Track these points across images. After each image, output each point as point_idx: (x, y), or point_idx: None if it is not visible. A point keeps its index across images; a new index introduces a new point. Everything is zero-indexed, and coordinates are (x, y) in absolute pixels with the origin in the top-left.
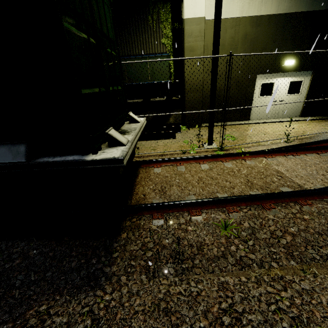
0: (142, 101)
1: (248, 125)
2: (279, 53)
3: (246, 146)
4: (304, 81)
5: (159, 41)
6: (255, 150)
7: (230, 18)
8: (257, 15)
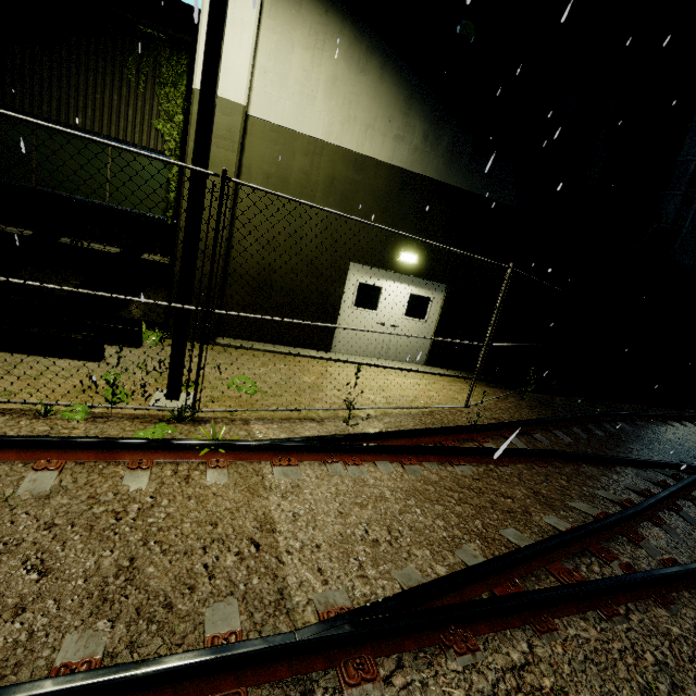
0: (31, 237)
1: (322, 361)
2: (350, 218)
3: (267, 418)
4: (434, 300)
5: (148, 121)
6: (272, 433)
7: (304, 134)
8: (356, 151)
